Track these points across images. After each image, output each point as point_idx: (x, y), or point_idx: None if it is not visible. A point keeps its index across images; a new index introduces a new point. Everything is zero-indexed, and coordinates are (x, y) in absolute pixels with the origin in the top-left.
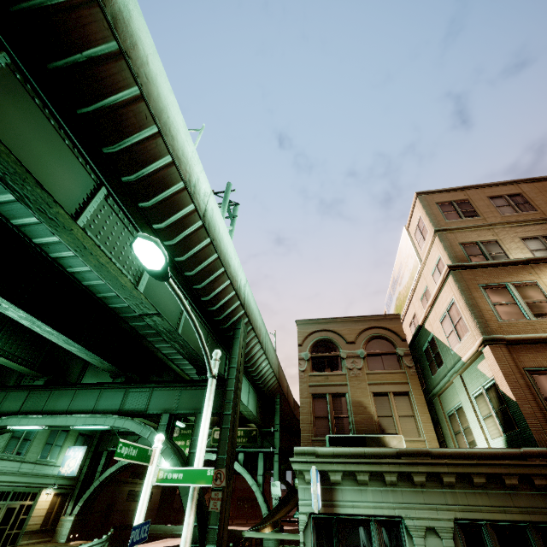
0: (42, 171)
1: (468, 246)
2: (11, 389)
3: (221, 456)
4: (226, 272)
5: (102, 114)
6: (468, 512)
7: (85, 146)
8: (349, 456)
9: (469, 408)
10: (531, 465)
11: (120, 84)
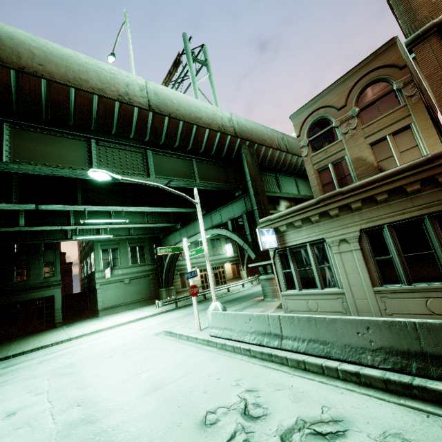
0: (61, 159)
1: None
2: (174, 233)
3: None
4: (199, 126)
5: (50, 110)
6: (371, 222)
7: (65, 129)
8: (288, 214)
9: None
10: (433, 167)
11: (36, 87)
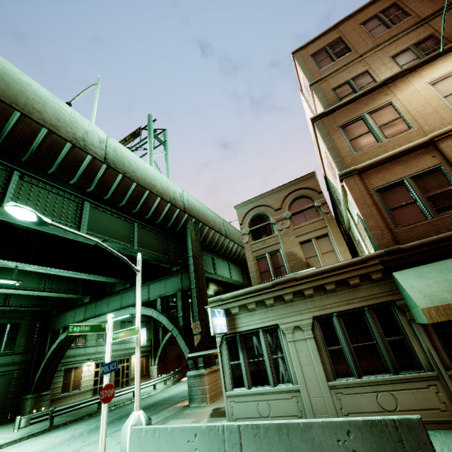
0: None
1: (340, 88)
2: (76, 308)
3: (196, 314)
4: (152, 192)
5: None
6: (322, 310)
7: None
8: (242, 295)
9: (357, 233)
10: (368, 266)
11: None
